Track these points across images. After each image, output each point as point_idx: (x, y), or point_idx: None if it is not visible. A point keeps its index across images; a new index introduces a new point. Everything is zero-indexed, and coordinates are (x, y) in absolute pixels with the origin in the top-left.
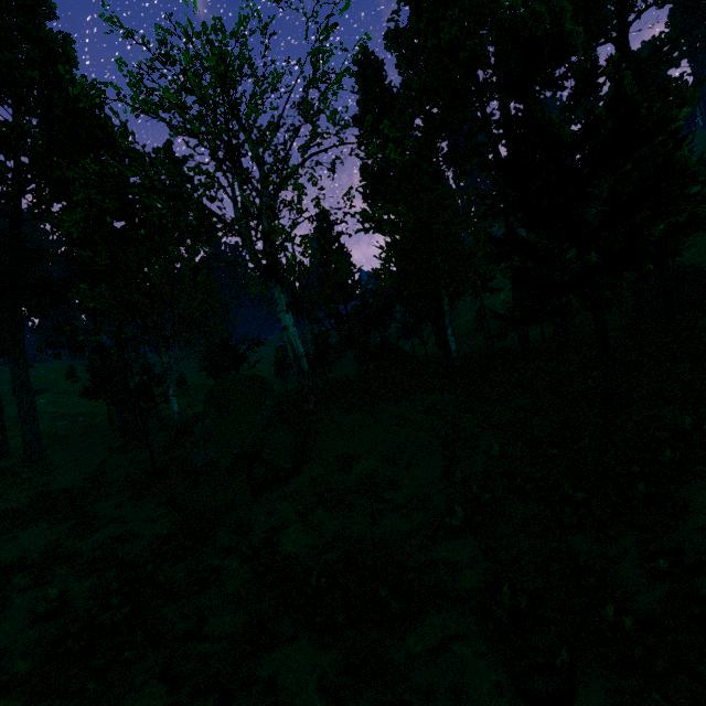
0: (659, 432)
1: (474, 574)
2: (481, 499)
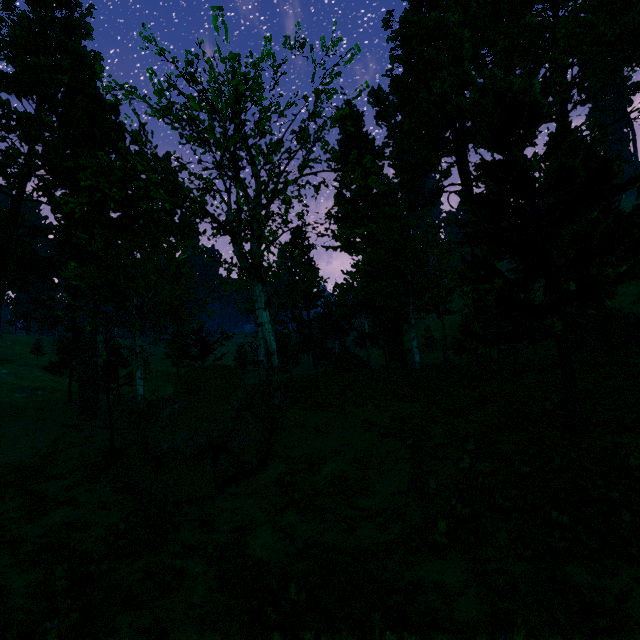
0: (629, 460)
1: (470, 601)
2: (461, 514)
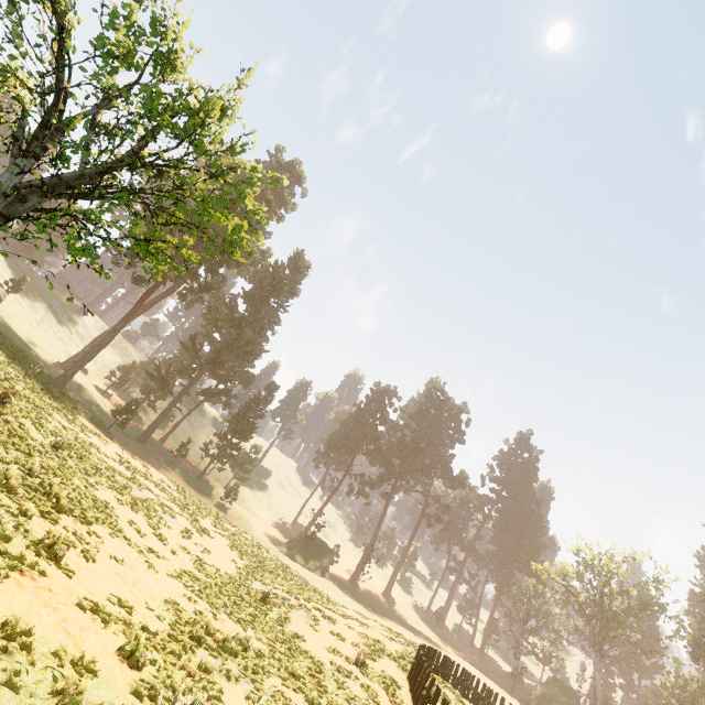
0: None
1: None
2: None
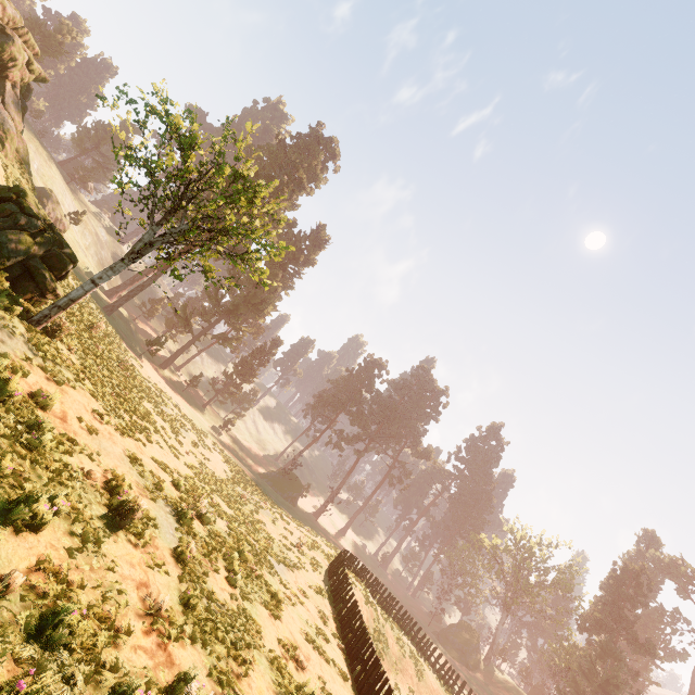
0: None
1: None
2: None
